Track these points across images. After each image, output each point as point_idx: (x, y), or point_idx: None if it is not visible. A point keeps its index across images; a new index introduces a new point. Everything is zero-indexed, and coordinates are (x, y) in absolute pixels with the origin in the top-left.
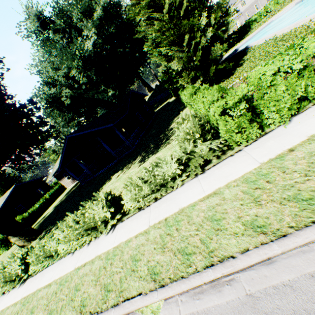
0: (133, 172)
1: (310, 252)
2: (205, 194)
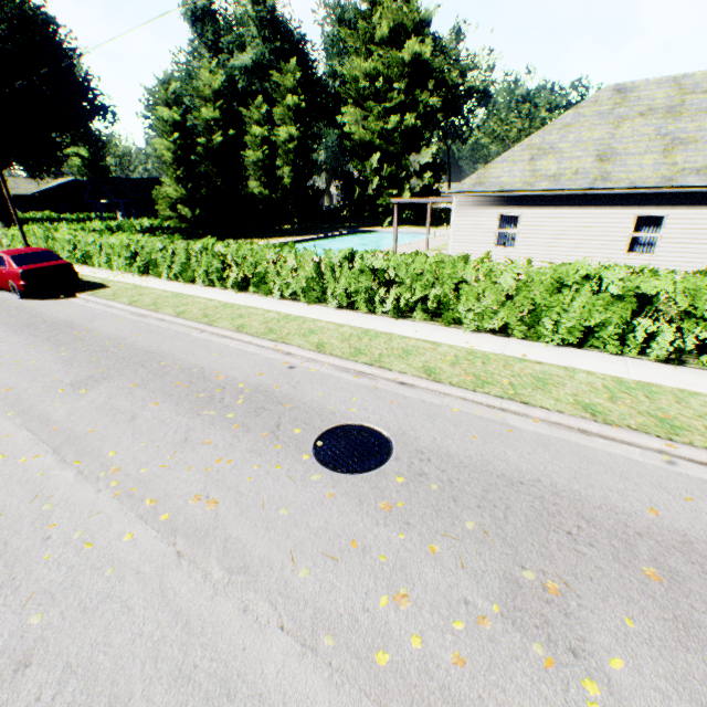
0: None
1: None
2: None
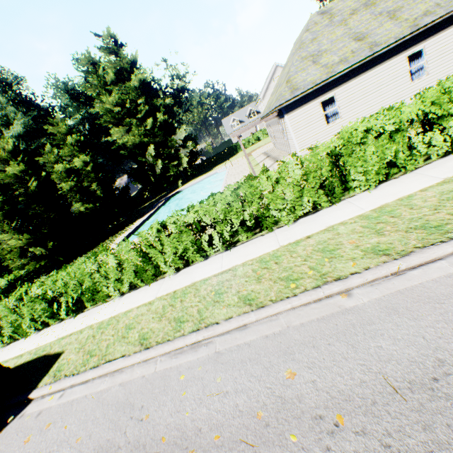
0: None
1: None
2: None
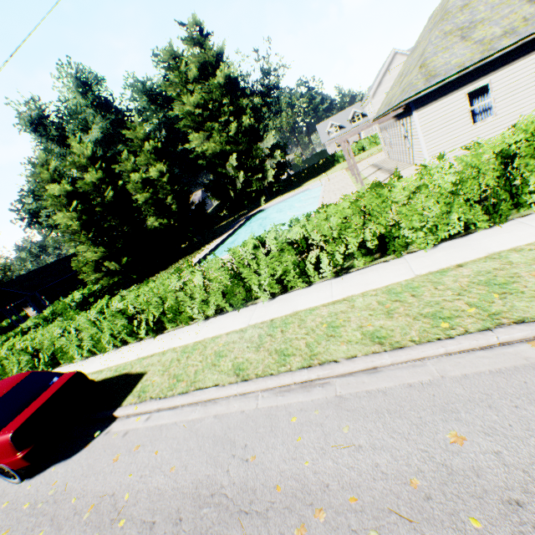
0: None
1: None
2: None
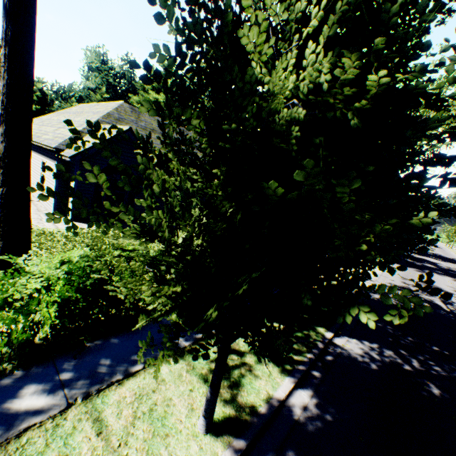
0: None
1: None
2: None
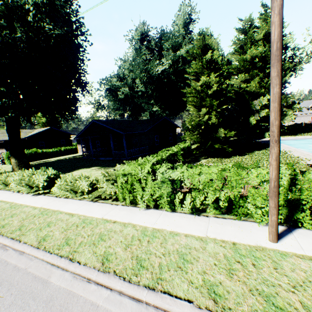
0: (99, 173)
1: (31, 260)
2: (72, 212)
